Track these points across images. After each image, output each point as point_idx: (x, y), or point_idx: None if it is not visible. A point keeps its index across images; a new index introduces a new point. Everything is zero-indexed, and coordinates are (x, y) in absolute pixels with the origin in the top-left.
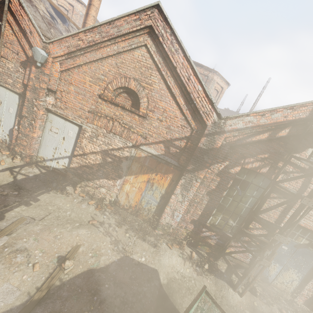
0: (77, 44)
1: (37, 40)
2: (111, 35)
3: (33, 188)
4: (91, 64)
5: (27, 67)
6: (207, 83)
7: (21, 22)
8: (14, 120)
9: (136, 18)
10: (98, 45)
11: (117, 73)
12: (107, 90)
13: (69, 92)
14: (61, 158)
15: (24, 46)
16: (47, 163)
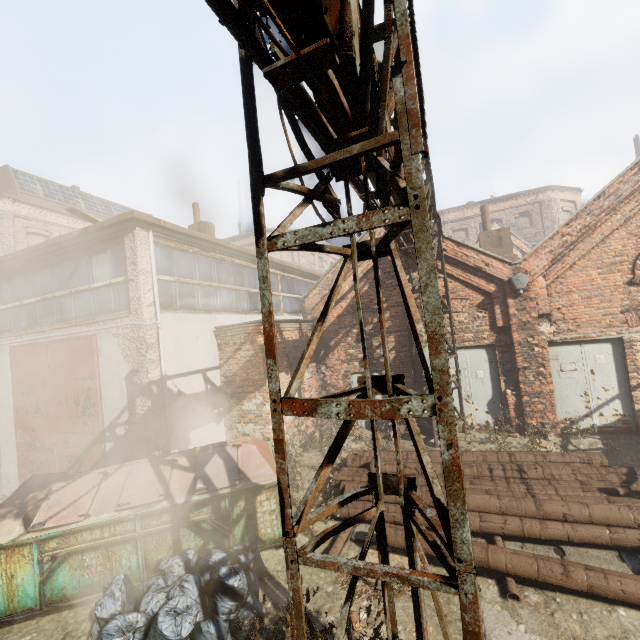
0: (562, 243)
1: (500, 268)
2: (609, 207)
3: (634, 461)
4: (588, 254)
5: (494, 306)
6: (545, 211)
7: (468, 261)
8: (491, 384)
9: (635, 172)
10: (591, 227)
11: (638, 242)
12: (638, 269)
13: (571, 303)
14: (603, 404)
15: (478, 285)
16: (581, 425)
